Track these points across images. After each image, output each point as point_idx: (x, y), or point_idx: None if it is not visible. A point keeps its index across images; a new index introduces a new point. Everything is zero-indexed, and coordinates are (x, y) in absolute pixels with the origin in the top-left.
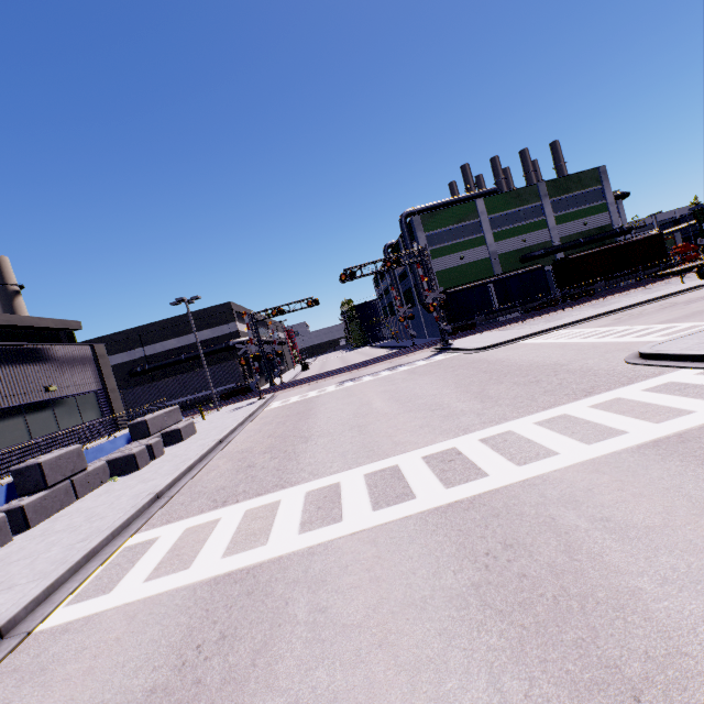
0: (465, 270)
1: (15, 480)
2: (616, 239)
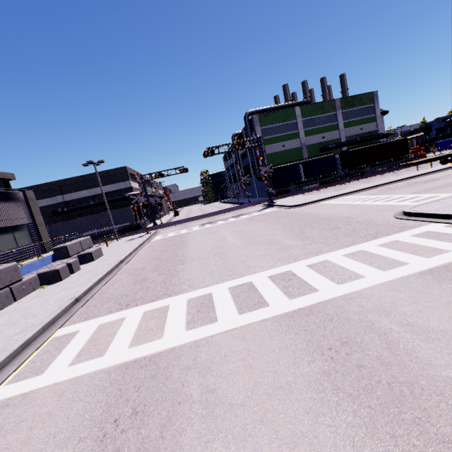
0: (285, 154)
1: None
2: (379, 140)
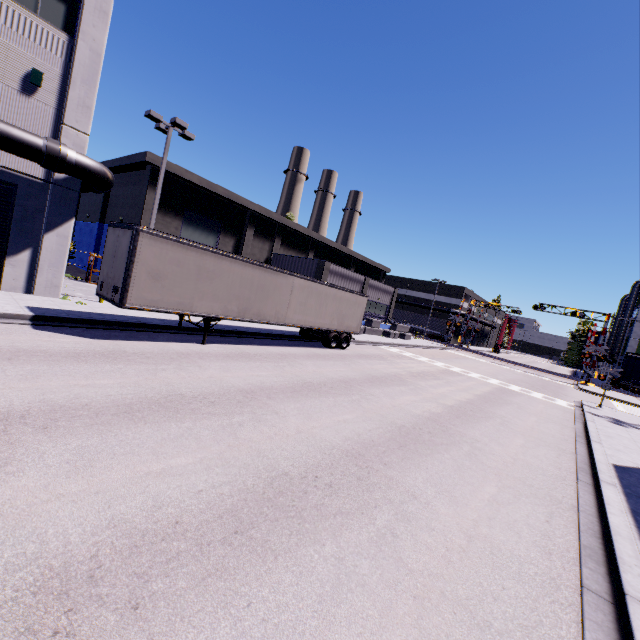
0: None
1: (366, 321)
2: None
